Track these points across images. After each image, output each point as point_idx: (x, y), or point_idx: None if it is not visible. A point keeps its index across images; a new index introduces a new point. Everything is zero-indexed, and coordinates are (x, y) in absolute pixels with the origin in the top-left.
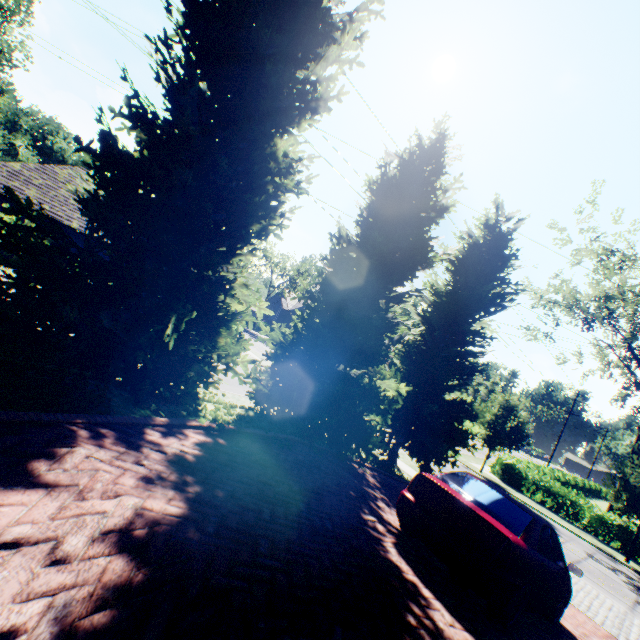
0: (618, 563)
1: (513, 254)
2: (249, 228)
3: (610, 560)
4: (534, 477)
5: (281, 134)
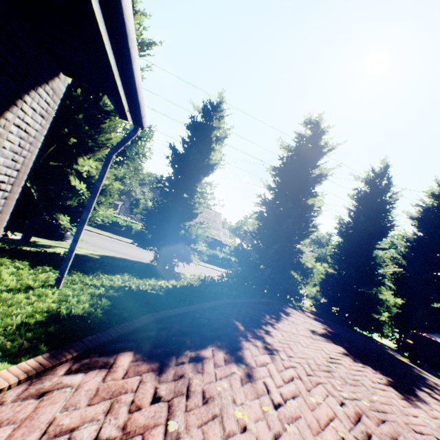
0: None
1: None
2: (308, 234)
3: None
4: None
5: (315, 200)
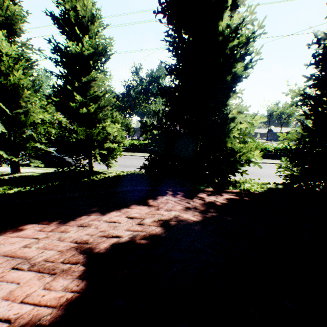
0: None
1: None
2: (225, 81)
3: None
4: None
5: (220, 19)
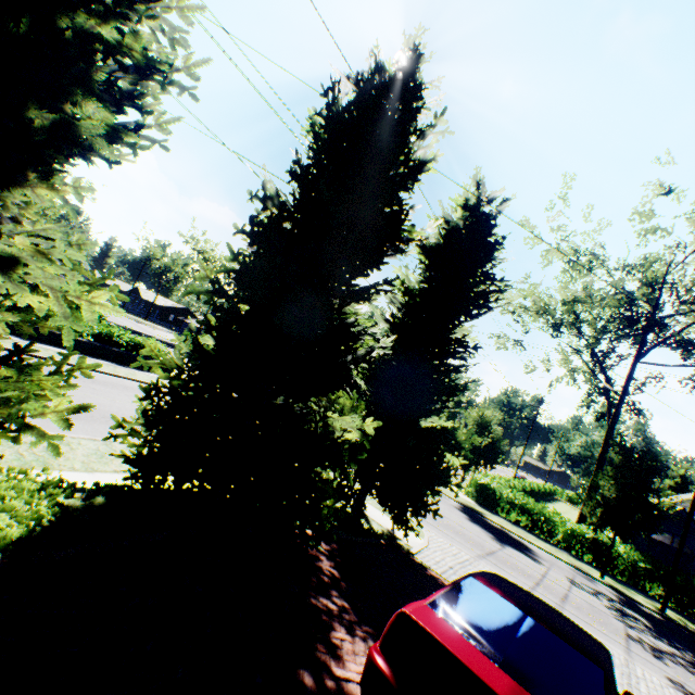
0: (595, 582)
1: (498, 242)
2: (21, 116)
3: (588, 580)
4: (509, 496)
5: None
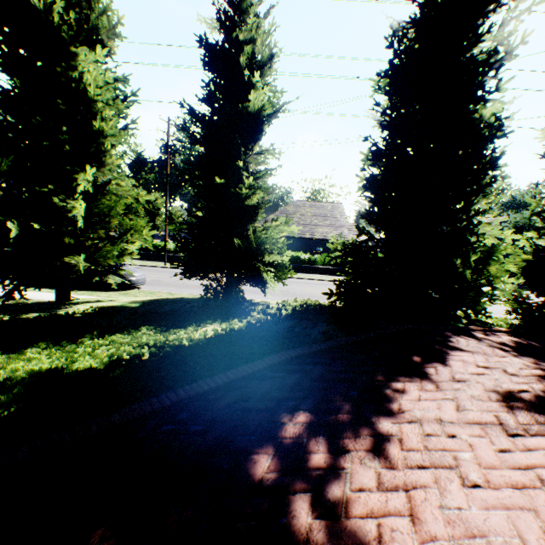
0: None
1: None
2: (478, 183)
3: None
4: None
5: (483, 106)
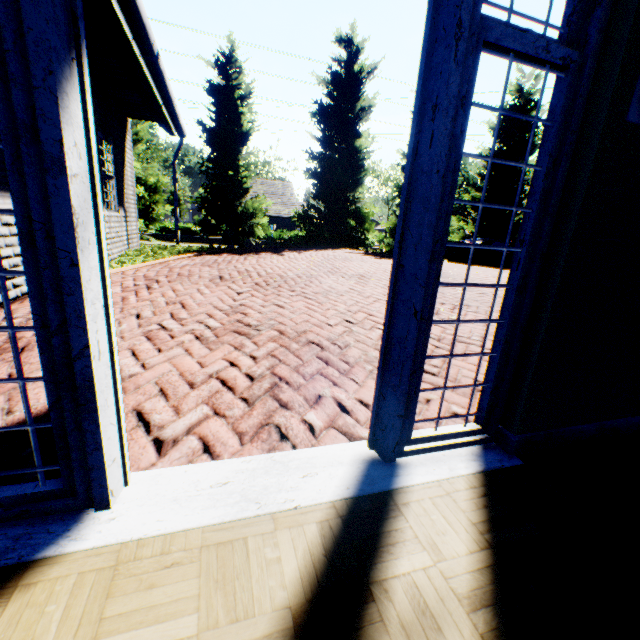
0: None
1: (534, 106)
2: (362, 181)
3: None
4: None
5: (361, 141)
